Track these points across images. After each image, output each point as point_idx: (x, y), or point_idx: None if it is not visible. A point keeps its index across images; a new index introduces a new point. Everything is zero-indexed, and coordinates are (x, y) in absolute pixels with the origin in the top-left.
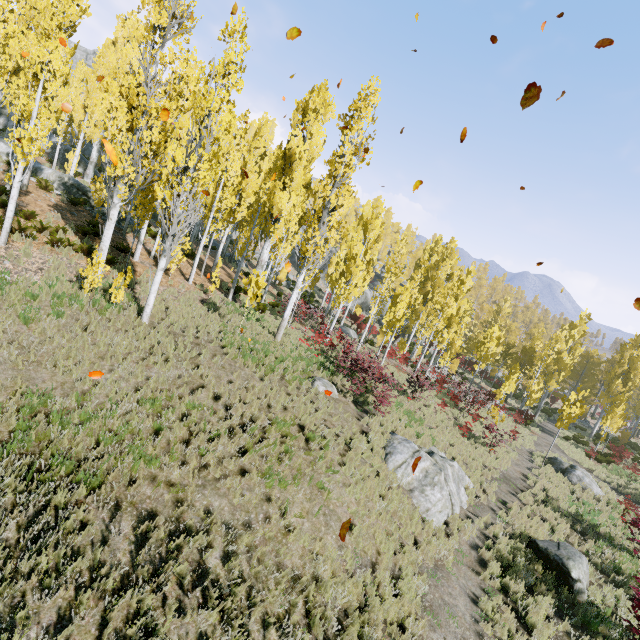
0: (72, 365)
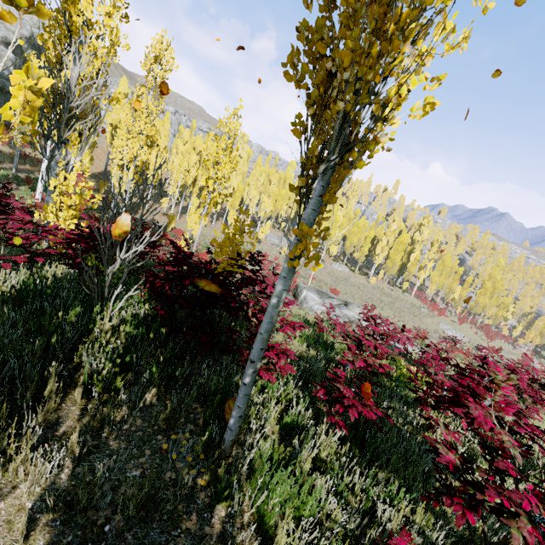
0: (379, 296)
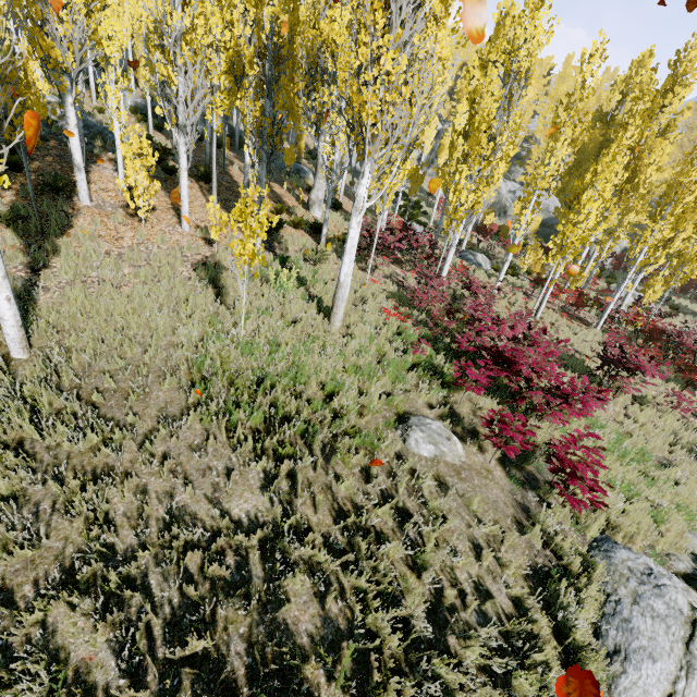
0: None
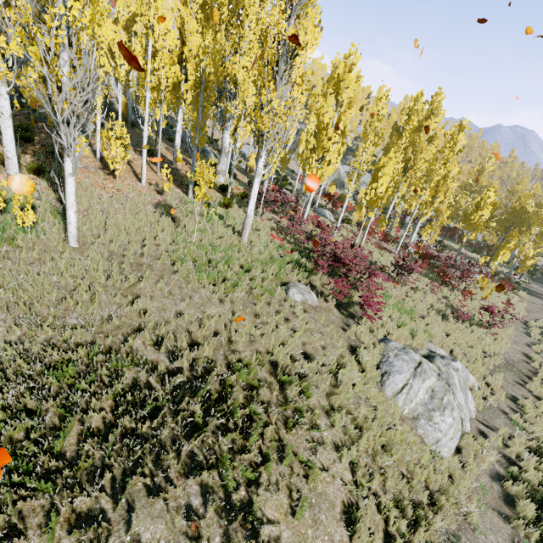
0: None
